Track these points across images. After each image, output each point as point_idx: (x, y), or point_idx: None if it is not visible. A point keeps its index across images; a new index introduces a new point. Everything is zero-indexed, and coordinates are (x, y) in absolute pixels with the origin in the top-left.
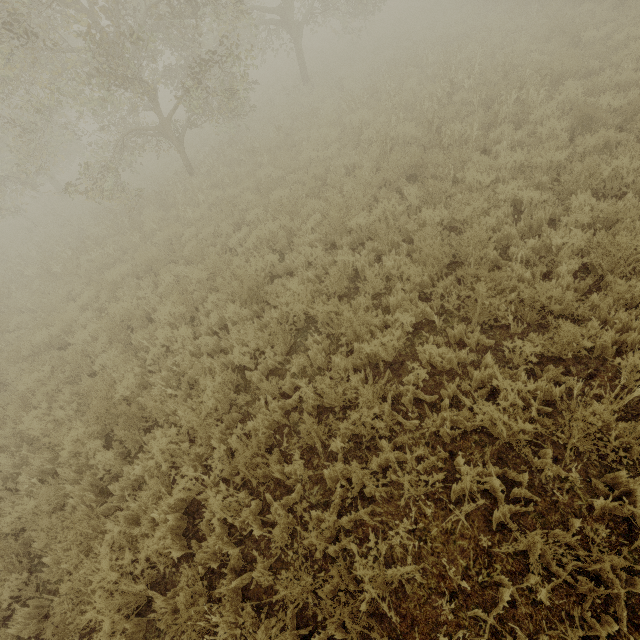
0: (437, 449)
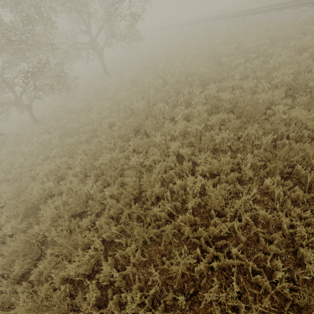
0: None
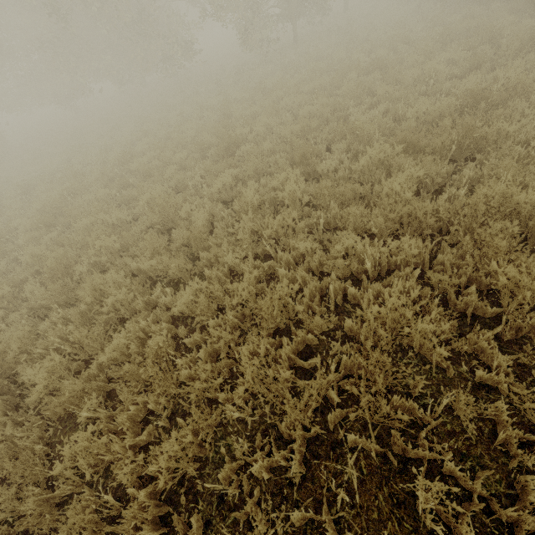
0: None
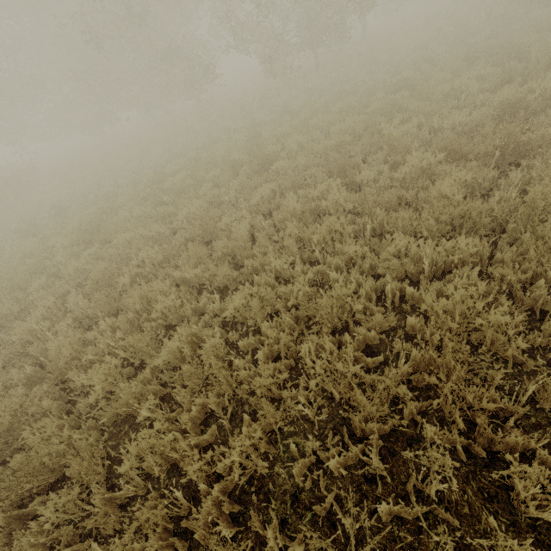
0: None
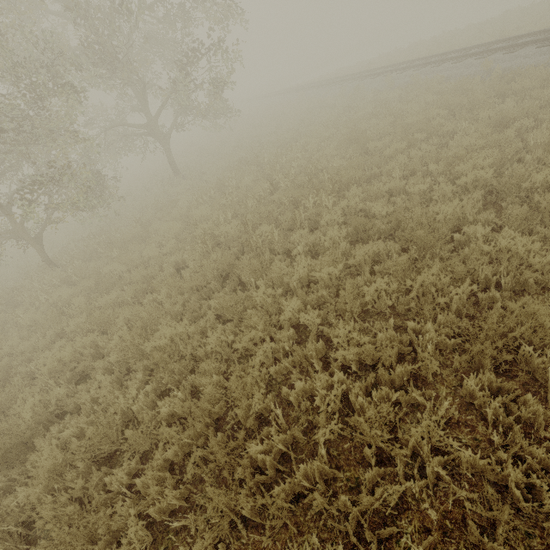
0: None
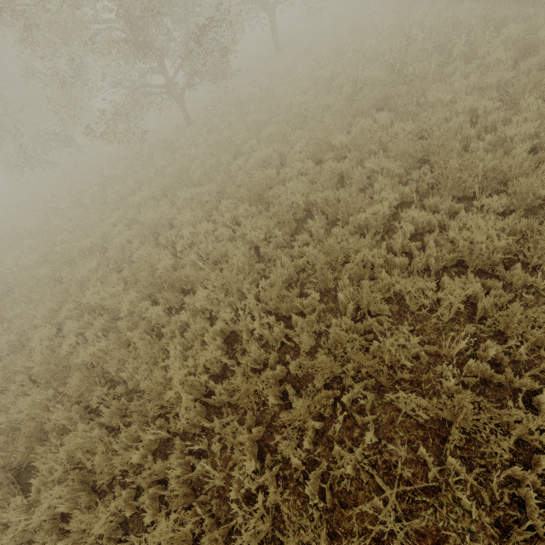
0: (425, 279)
